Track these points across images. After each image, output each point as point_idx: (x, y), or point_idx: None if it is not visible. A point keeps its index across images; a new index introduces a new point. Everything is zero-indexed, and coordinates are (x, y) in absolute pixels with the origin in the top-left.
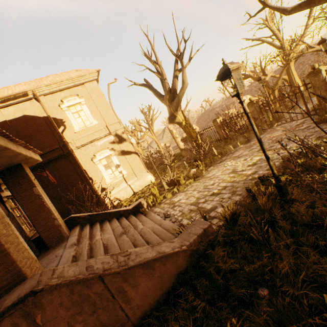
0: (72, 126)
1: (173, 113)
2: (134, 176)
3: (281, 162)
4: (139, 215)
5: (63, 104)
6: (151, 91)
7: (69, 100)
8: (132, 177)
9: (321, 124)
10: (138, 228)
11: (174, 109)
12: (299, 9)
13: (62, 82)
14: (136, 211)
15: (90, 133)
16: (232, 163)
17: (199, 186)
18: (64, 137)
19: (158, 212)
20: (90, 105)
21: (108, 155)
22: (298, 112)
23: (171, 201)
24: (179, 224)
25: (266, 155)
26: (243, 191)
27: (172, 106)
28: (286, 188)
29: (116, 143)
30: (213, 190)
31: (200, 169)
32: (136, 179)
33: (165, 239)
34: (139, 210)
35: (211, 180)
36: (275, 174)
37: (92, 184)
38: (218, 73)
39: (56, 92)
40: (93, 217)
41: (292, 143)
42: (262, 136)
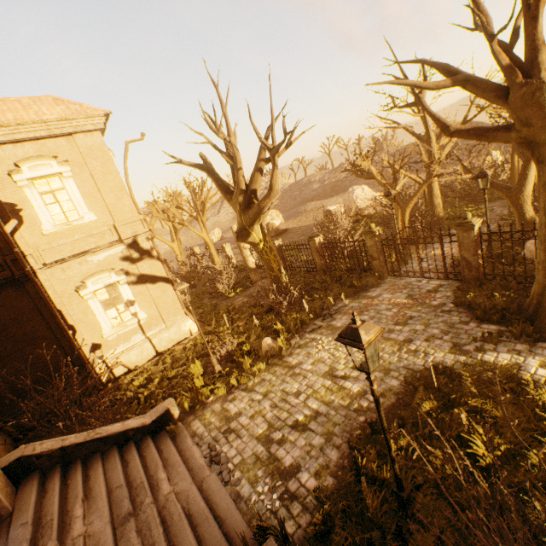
0: (37, 221)
1: (246, 226)
2: (160, 321)
3: (402, 384)
4: (163, 439)
5: (20, 174)
6: (211, 179)
7: (35, 166)
8: (157, 323)
9: (460, 310)
10: (161, 492)
11: (248, 221)
12: (466, 136)
13: (21, 126)
14: (158, 427)
15: (77, 237)
16: (330, 344)
17: (274, 388)
18: (17, 243)
19: (200, 436)
20: (83, 180)
21: (113, 282)
22: (432, 258)
23: (224, 409)
24: (235, 492)
25: (392, 455)
26: (344, 439)
27: (246, 216)
28: (409, 496)
29: (132, 259)
30: (297, 415)
31: (278, 346)
32: (163, 327)
33: (208, 543)
34: (164, 425)
35: (295, 378)
36: (398, 480)
37: (74, 339)
38: (343, 333)
39: (5, 143)
40: (70, 452)
41: (419, 340)
42: (379, 293)
